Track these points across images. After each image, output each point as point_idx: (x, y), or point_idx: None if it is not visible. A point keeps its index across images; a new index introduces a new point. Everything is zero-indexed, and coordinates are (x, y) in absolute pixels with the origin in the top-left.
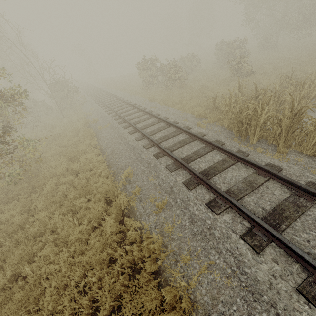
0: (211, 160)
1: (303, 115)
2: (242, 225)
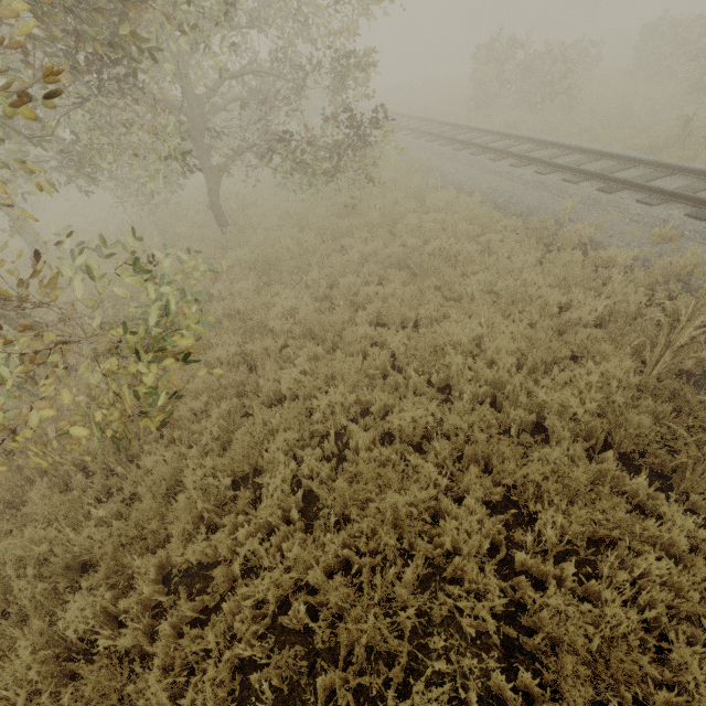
0: None
1: None
2: None
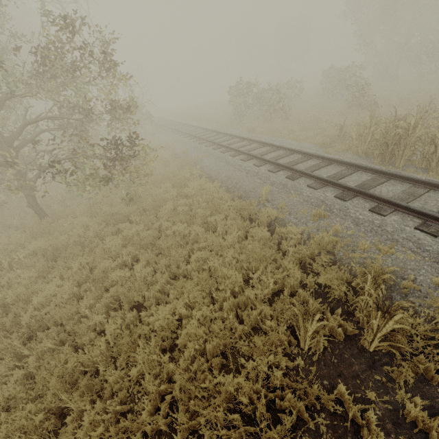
0: (358, 179)
1: None
2: (413, 222)
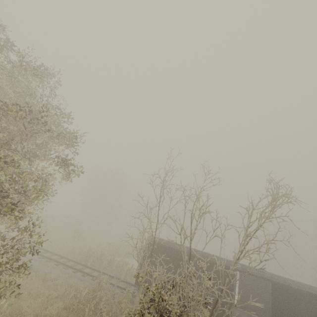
0: (78, 267)
1: (103, 256)
2: (90, 278)
